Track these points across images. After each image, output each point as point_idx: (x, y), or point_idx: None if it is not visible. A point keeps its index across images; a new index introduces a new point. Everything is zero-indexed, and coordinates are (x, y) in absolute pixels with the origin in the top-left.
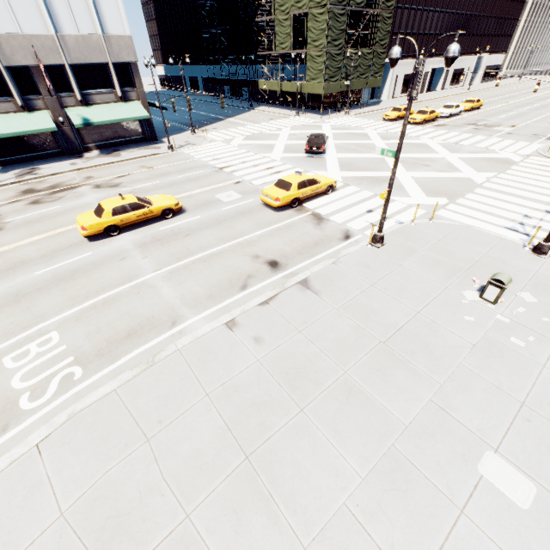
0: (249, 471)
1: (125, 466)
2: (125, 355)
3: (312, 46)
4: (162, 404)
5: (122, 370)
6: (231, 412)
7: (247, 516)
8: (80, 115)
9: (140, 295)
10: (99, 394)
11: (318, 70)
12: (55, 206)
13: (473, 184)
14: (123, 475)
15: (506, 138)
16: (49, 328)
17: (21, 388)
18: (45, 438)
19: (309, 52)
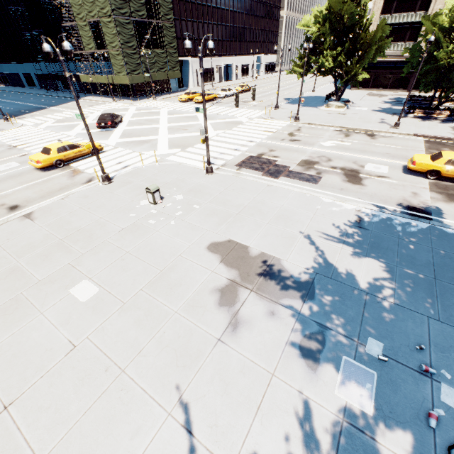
0: None
1: None
2: None
3: (111, 47)
4: None
5: None
6: None
7: None
8: None
9: None
10: None
11: (120, 65)
12: None
13: None
14: None
15: (250, 109)
16: None
17: None
18: None
19: (110, 52)
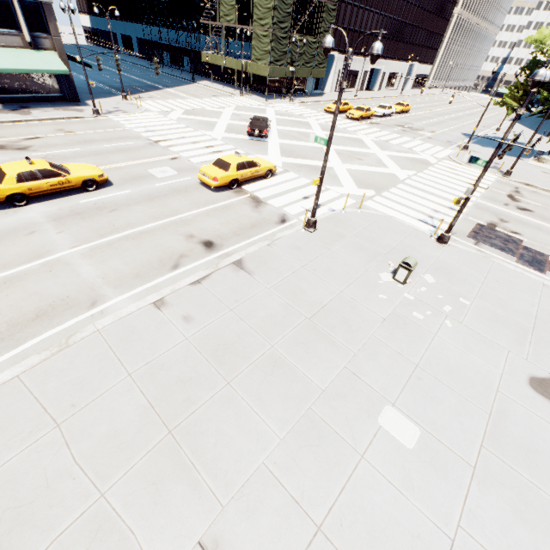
0: (172, 444)
1: (28, 454)
2: (31, 338)
3: (258, 24)
4: (77, 387)
5: (28, 355)
6: (155, 390)
7: (167, 486)
8: None
9: (53, 273)
10: None
11: (264, 50)
12: None
13: (397, 180)
14: (26, 464)
15: (427, 142)
16: None
17: None
18: None
19: (255, 30)
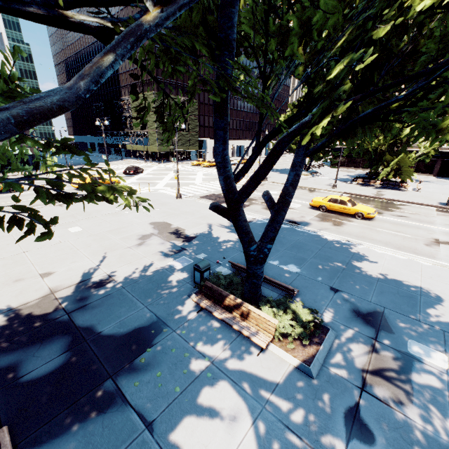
0: None
1: None
2: None
3: (150, 129)
4: None
5: None
6: None
7: None
8: None
9: None
10: None
11: (154, 140)
12: None
13: (193, 184)
14: None
15: None
16: None
17: None
18: None
19: (149, 131)
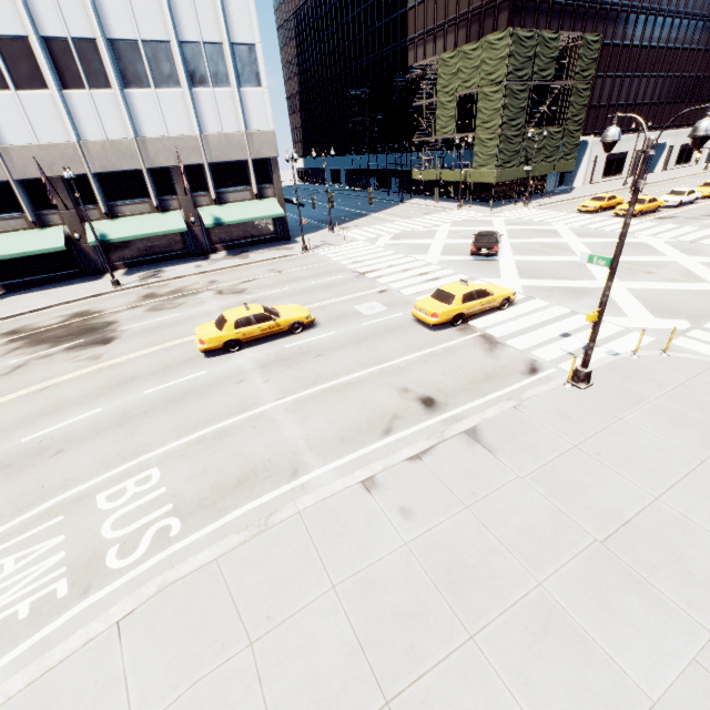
0: None
1: (218, 678)
2: (232, 510)
3: (482, 129)
4: (273, 590)
5: (227, 532)
6: (366, 622)
7: None
8: (212, 215)
9: (257, 430)
10: (197, 561)
11: (489, 155)
12: (174, 314)
13: None
14: (215, 693)
15: None
16: (150, 462)
17: (111, 538)
18: (129, 615)
19: (478, 136)
